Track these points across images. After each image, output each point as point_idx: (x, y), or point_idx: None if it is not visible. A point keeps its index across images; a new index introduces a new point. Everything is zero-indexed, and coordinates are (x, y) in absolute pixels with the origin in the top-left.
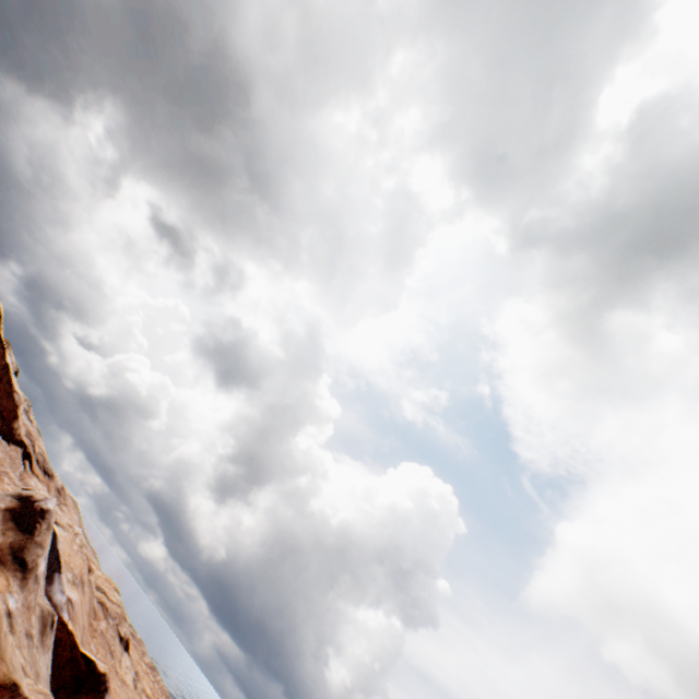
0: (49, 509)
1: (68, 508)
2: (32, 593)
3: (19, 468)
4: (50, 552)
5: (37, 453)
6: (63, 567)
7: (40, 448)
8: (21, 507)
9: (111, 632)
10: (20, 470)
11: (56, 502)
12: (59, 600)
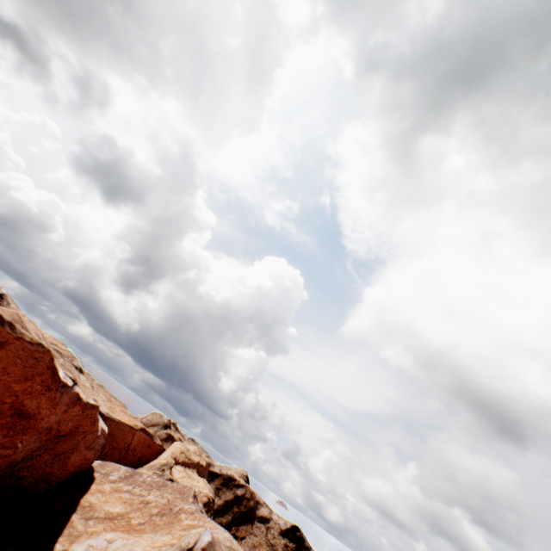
0: (4, 293)
1: None
2: None
3: None
4: None
5: None
6: None
7: None
8: None
9: (69, 364)
10: None
11: None
12: None
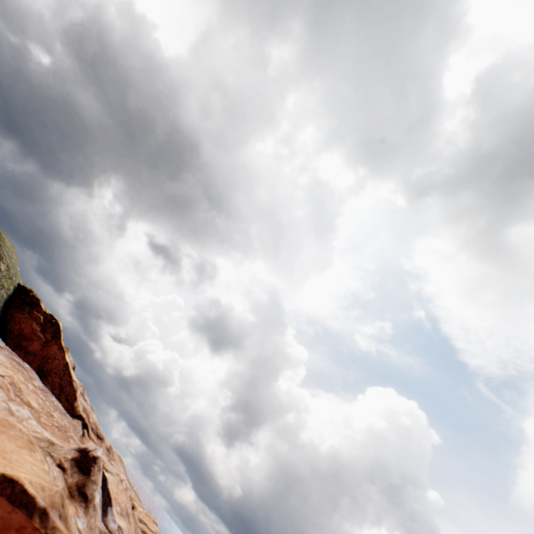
0: (98, 456)
1: (115, 462)
2: (92, 518)
3: (79, 432)
4: (104, 491)
5: (91, 423)
6: (113, 502)
7: (93, 419)
8: (81, 456)
9: None
10: (80, 433)
11: (107, 459)
12: (112, 527)
